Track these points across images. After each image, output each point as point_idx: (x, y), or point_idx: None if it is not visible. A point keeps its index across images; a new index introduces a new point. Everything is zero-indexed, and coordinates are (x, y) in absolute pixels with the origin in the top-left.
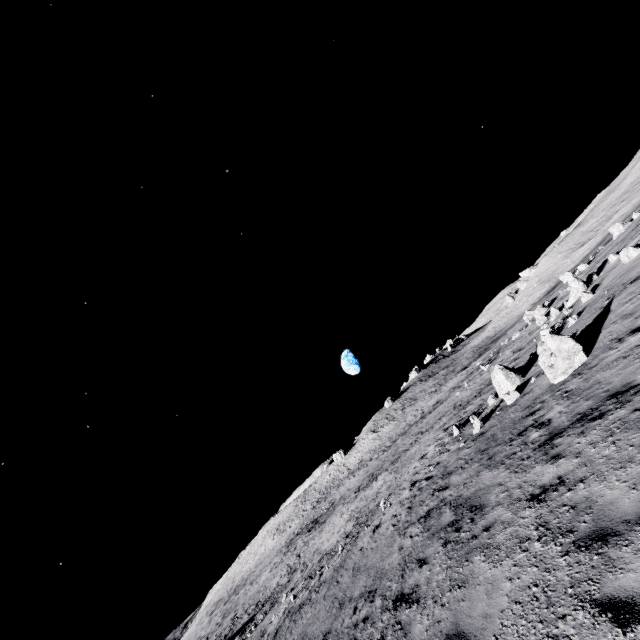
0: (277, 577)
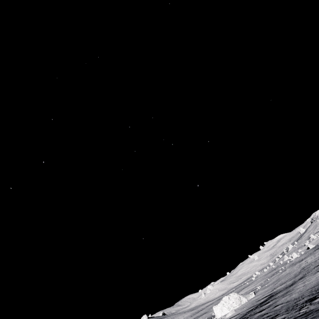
0: None
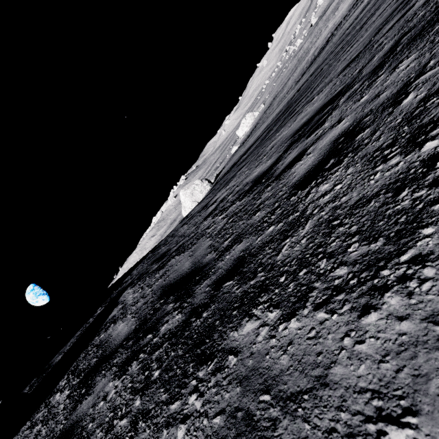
0: None
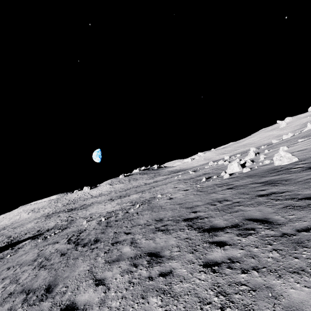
0: (52, 223)
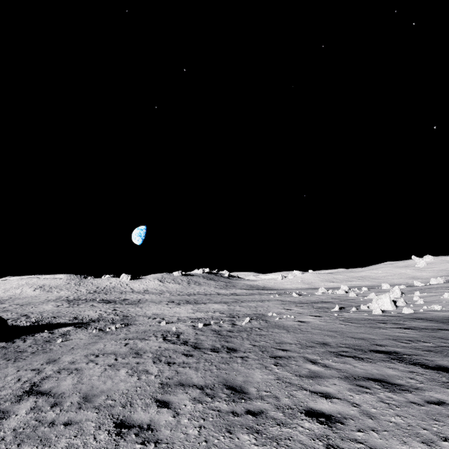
0: (92, 312)
